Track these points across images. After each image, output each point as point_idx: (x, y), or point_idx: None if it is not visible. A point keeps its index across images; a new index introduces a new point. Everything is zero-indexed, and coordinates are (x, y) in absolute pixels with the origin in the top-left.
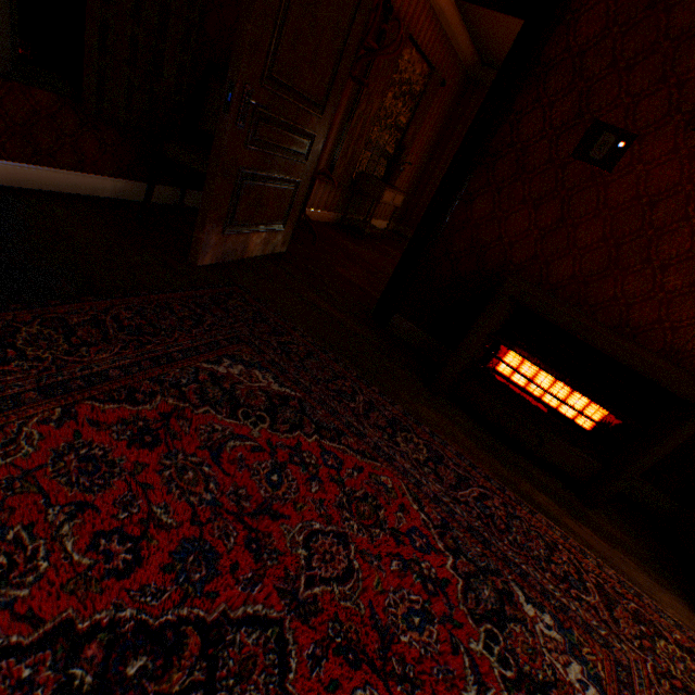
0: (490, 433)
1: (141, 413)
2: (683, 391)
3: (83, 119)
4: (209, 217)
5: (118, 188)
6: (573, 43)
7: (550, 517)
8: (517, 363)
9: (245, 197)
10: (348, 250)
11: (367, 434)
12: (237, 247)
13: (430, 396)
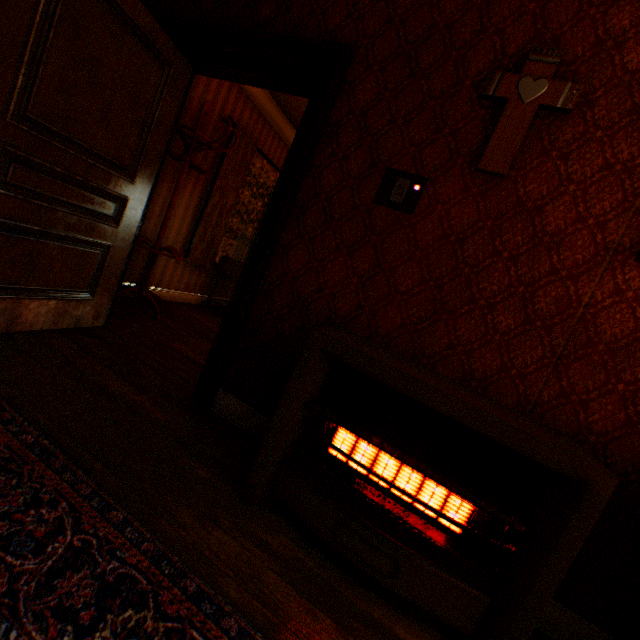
0: (330, 559)
1: None
2: (558, 460)
3: None
4: None
5: None
6: (356, 107)
7: None
8: (353, 440)
9: (0, 250)
10: (203, 326)
11: None
12: None
13: (240, 507)
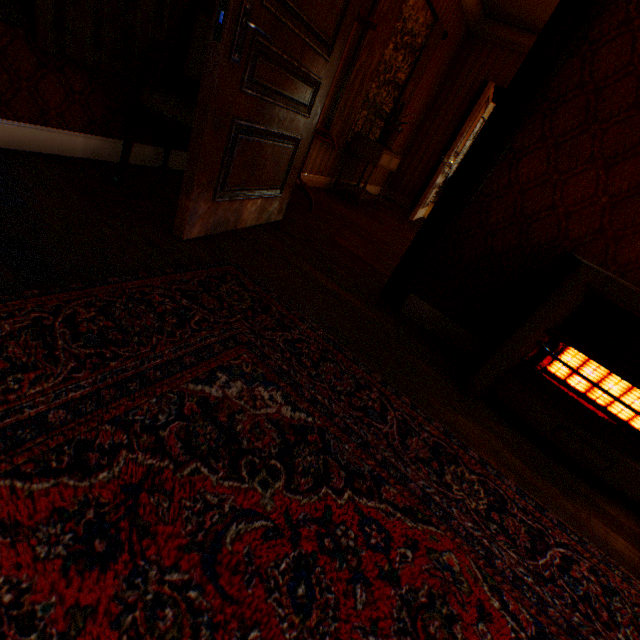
0: (537, 447)
1: (93, 486)
2: None
3: (41, 58)
4: (196, 180)
5: (91, 146)
6: None
7: (638, 575)
8: (577, 363)
9: (240, 155)
10: (344, 217)
11: (409, 475)
12: (229, 216)
13: (463, 400)
